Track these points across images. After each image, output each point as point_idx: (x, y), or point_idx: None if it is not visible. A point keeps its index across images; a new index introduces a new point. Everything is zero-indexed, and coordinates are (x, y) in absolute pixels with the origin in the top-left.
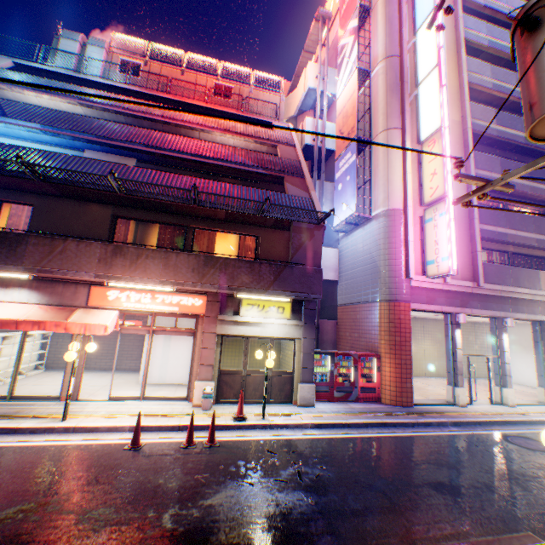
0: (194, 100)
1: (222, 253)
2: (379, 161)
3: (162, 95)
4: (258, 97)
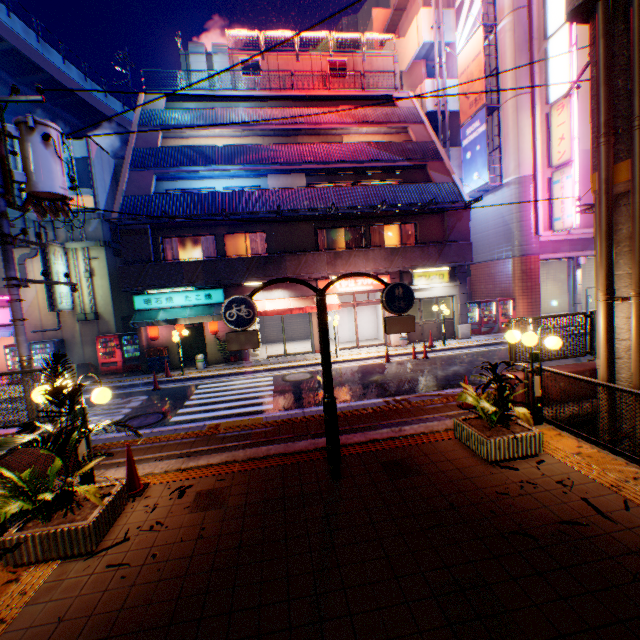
0: (318, 90)
1: (388, 241)
2: (508, 130)
3: (289, 94)
4: (371, 65)
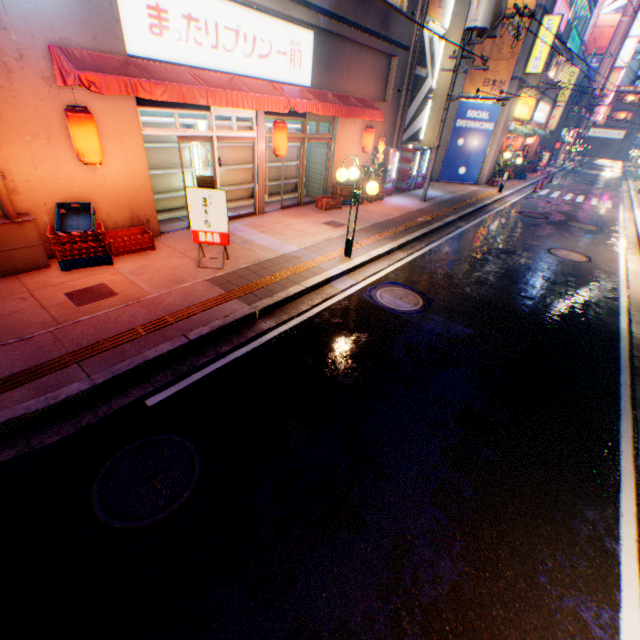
0: None
1: None
2: (601, 72)
3: None
4: None
